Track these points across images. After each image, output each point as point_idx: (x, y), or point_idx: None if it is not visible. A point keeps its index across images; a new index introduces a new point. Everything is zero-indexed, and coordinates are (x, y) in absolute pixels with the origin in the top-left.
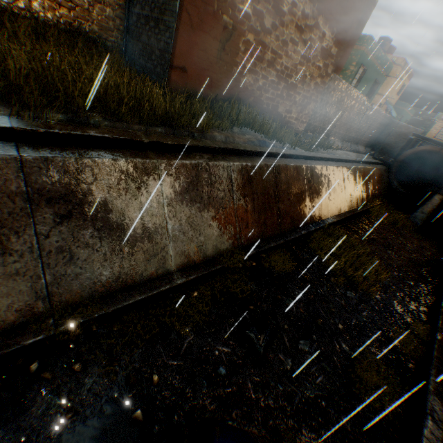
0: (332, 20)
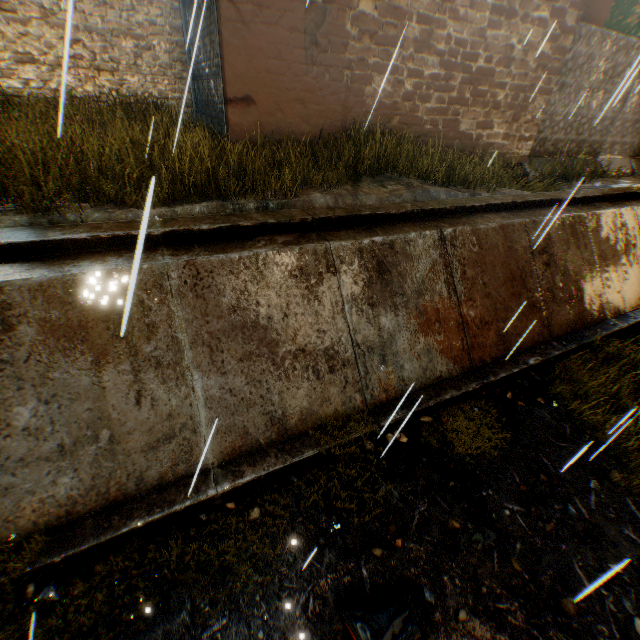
0: None
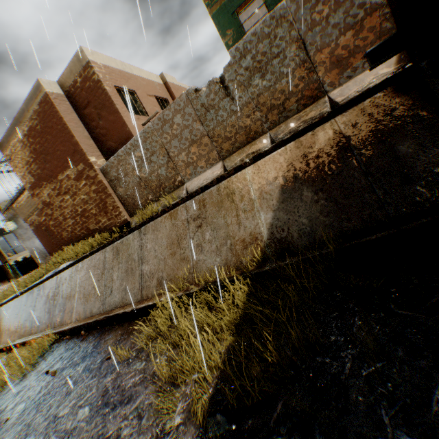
0: (64, 166)
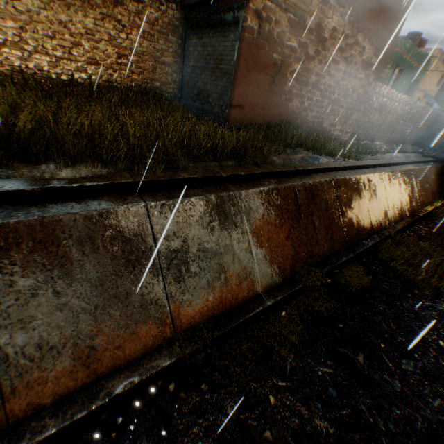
0: (370, 34)
